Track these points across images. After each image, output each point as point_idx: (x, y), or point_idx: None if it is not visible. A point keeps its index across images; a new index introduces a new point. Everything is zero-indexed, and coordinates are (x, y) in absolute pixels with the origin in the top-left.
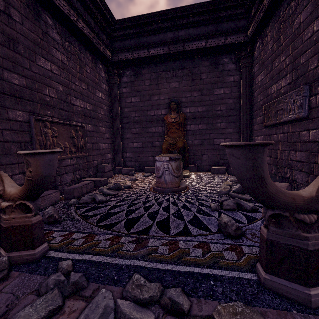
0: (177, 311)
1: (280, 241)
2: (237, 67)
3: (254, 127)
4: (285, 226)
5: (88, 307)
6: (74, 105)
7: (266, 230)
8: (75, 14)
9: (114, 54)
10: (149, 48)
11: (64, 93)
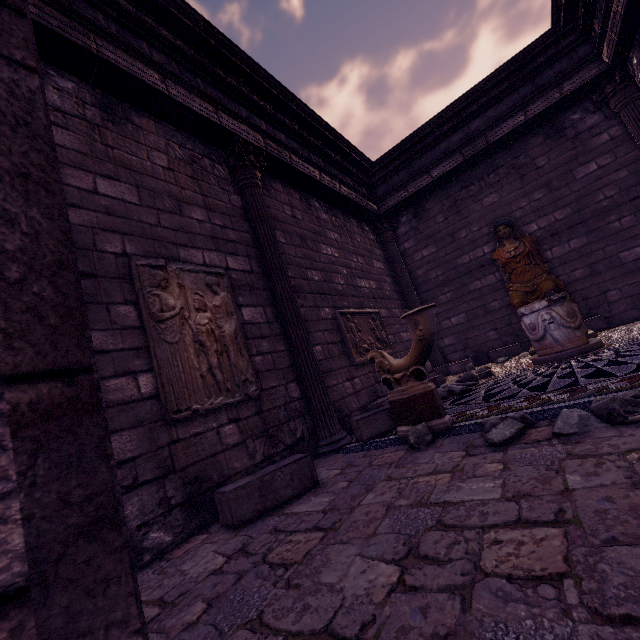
0: None
1: None
2: (606, 114)
3: None
4: None
5: (559, 418)
6: (361, 288)
7: None
8: (336, 183)
9: (381, 204)
10: (430, 170)
11: (349, 277)
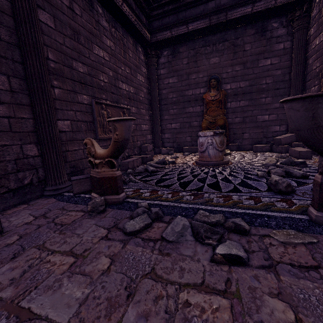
0: (239, 230)
1: None
2: (289, 31)
3: None
4: None
5: (172, 223)
6: (121, 89)
7: (321, 176)
8: None
9: (153, 35)
10: (188, 23)
11: (113, 78)
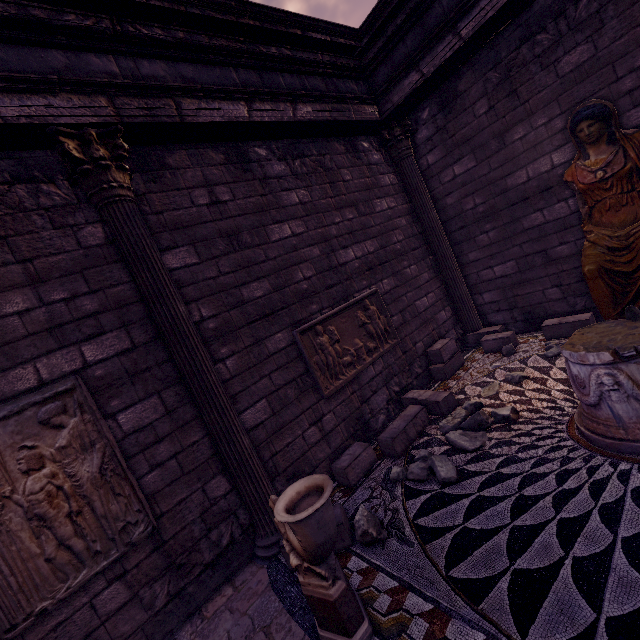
0: None
1: None
2: None
3: None
4: None
5: None
6: (346, 264)
7: None
8: (287, 104)
9: (382, 101)
10: (457, 23)
11: (324, 256)
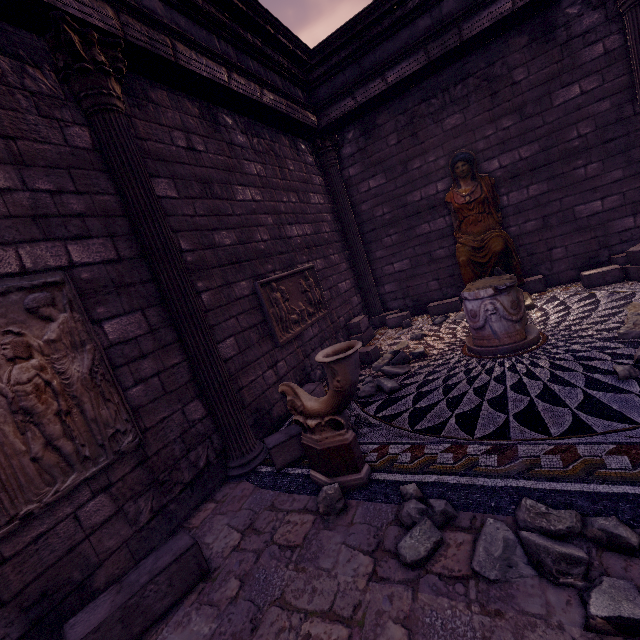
0: (619, 546)
1: None
2: (609, 12)
3: None
4: None
5: (483, 539)
6: (291, 239)
7: None
8: (256, 86)
9: (321, 113)
10: (385, 72)
11: (276, 227)
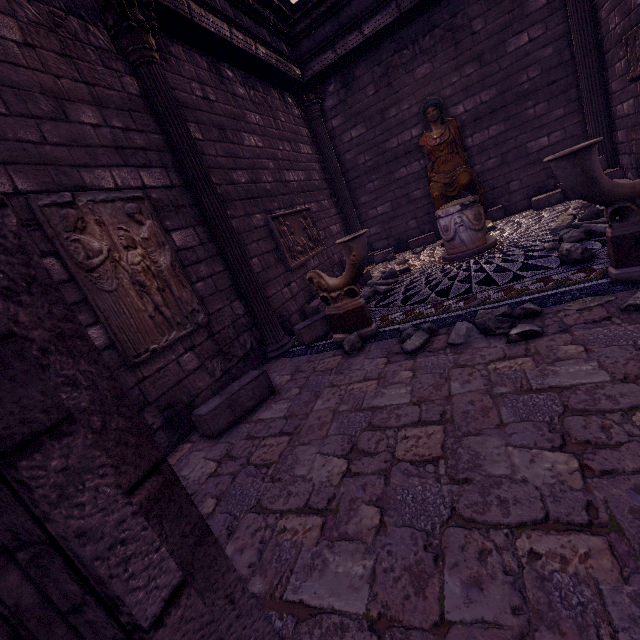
0: (530, 314)
1: (625, 233)
2: None
3: (611, 87)
4: (629, 217)
5: (454, 330)
6: (289, 183)
7: (610, 229)
8: (250, 41)
9: (305, 67)
10: (361, 25)
11: (276, 171)
